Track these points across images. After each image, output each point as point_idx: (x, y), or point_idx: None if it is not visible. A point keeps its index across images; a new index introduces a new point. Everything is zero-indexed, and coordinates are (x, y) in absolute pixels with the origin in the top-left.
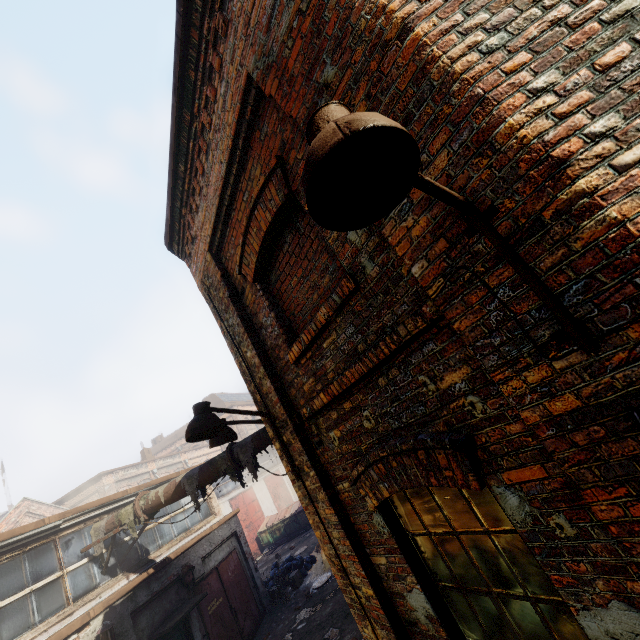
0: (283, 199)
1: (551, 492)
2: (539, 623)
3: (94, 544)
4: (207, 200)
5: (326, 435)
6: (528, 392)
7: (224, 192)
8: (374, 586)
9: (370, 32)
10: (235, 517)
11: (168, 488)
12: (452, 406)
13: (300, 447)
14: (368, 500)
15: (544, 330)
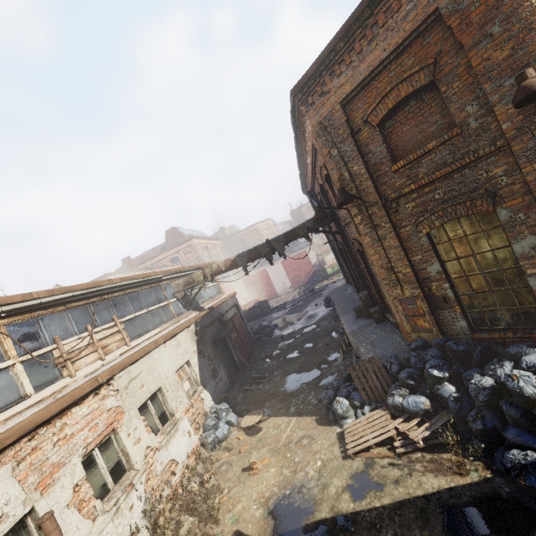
0: (428, 82)
1: (521, 206)
2: (492, 257)
3: (181, 290)
4: (355, 70)
5: (403, 207)
6: (532, 171)
7: (375, 68)
8: (411, 268)
9: (526, 21)
10: (234, 296)
11: (226, 262)
12: (492, 182)
13: (384, 214)
14: (423, 231)
15: None
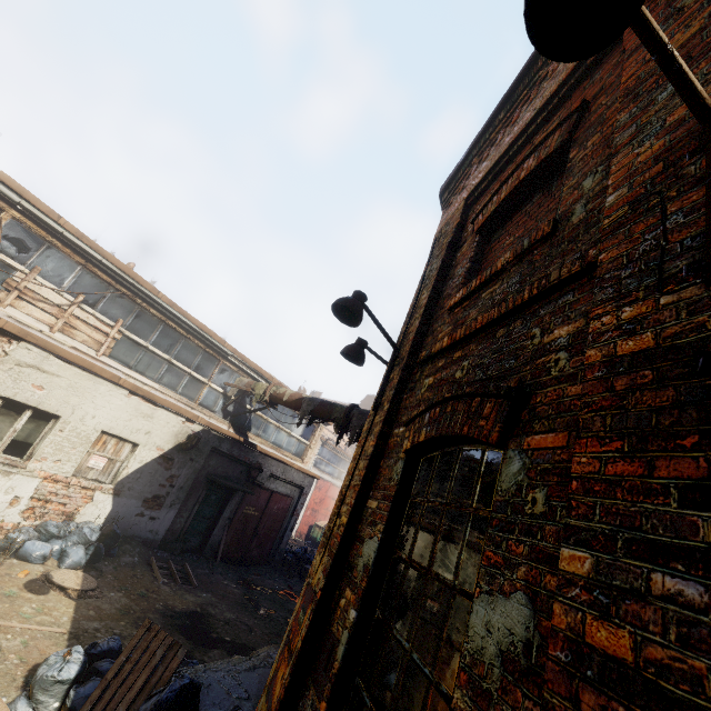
0: (557, 145)
1: (555, 463)
2: (442, 613)
3: (233, 385)
4: (498, 149)
5: (422, 381)
6: (612, 329)
7: (517, 141)
8: (351, 518)
9: None
10: (312, 479)
11: (294, 394)
12: (539, 361)
13: (396, 382)
14: (405, 442)
15: (682, 260)
